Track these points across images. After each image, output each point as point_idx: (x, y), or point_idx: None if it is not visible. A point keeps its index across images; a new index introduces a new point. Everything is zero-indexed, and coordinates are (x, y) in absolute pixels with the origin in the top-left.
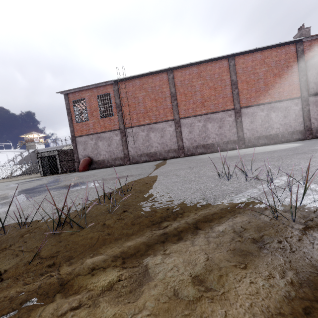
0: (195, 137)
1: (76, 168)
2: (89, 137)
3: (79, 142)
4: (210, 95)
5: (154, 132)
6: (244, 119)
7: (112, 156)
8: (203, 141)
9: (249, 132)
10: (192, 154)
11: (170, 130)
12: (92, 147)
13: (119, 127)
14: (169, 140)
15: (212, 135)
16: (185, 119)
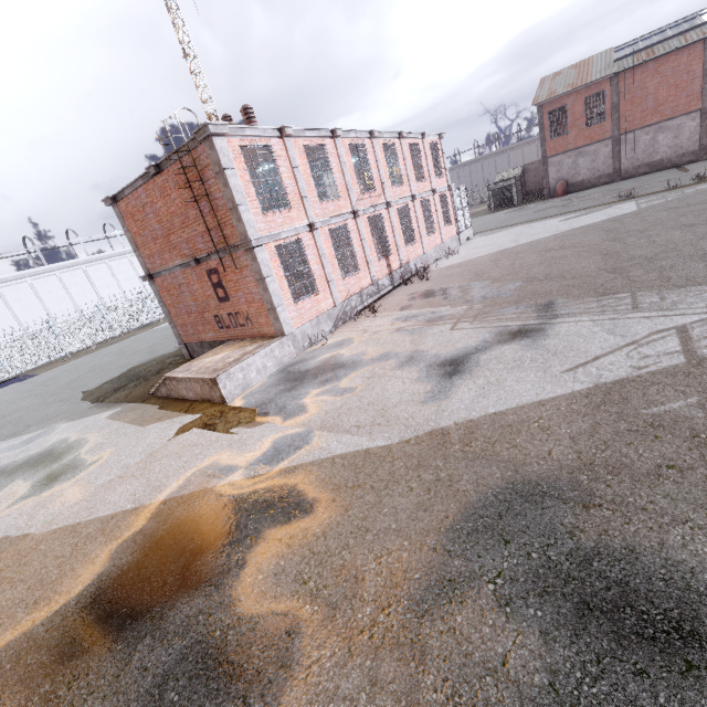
0: None
1: (545, 196)
2: (565, 155)
3: (552, 163)
4: None
5: (664, 133)
6: None
7: (595, 175)
8: None
9: None
10: None
11: (690, 126)
12: (569, 167)
13: (610, 135)
14: (686, 141)
15: None
16: None
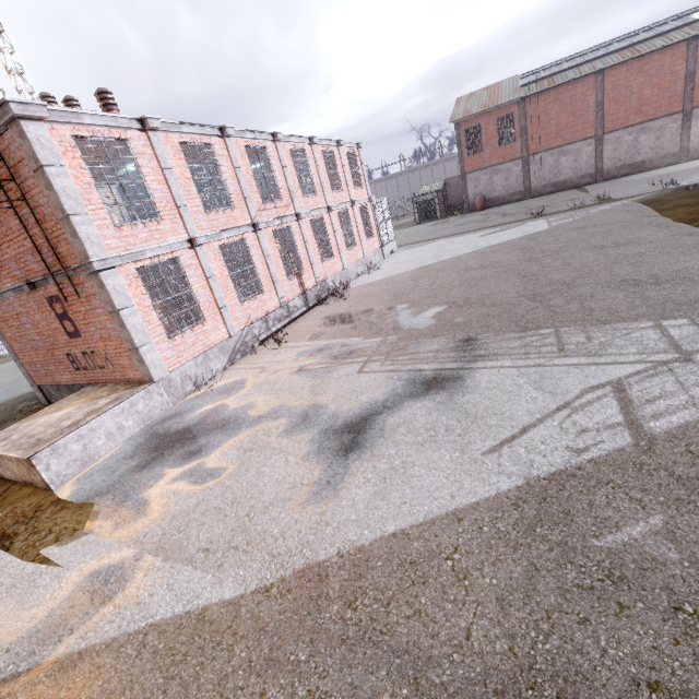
0: (620, 156)
1: (465, 210)
2: (482, 172)
3: (470, 179)
4: (652, 97)
5: (566, 156)
6: (694, 123)
7: (508, 192)
8: (630, 160)
9: (698, 140)
10: (612, 178)
11: (587, 151)
12: (485, 184)
13: (520, 155)
14: (584, 164)
15: (644, 151)
16: (610, 134)
